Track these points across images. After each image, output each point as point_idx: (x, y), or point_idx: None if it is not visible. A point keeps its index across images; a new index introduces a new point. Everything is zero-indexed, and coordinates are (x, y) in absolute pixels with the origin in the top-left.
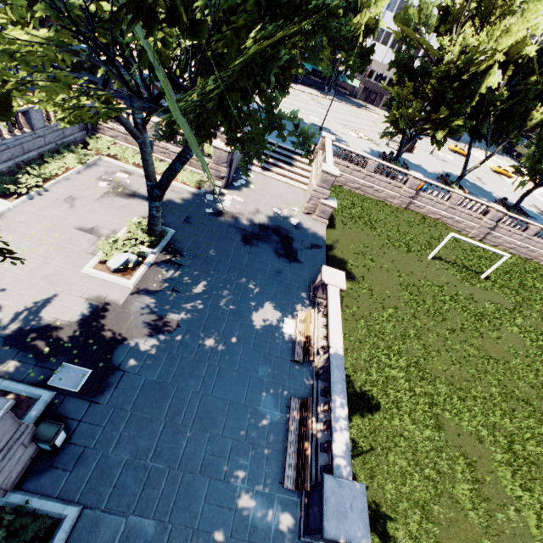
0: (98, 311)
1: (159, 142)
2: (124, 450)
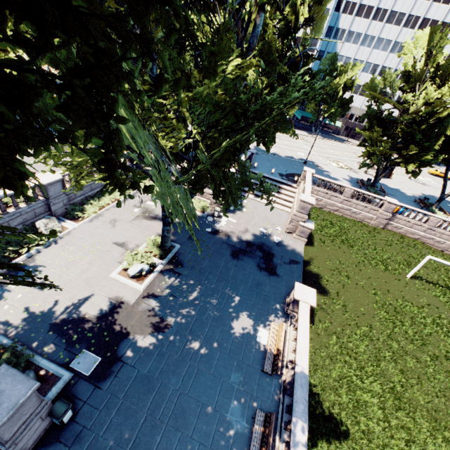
0: (115, 309)
1: None
2: (111, 436)
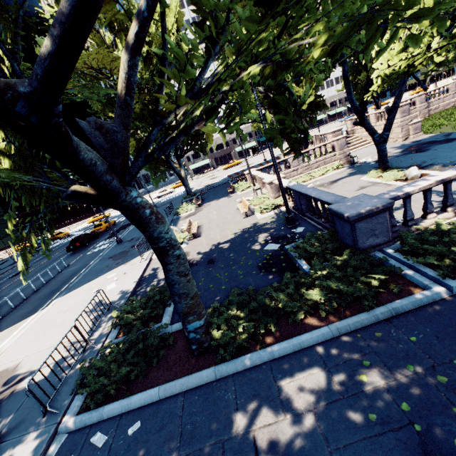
0: None
1: (301, 166)
2: None
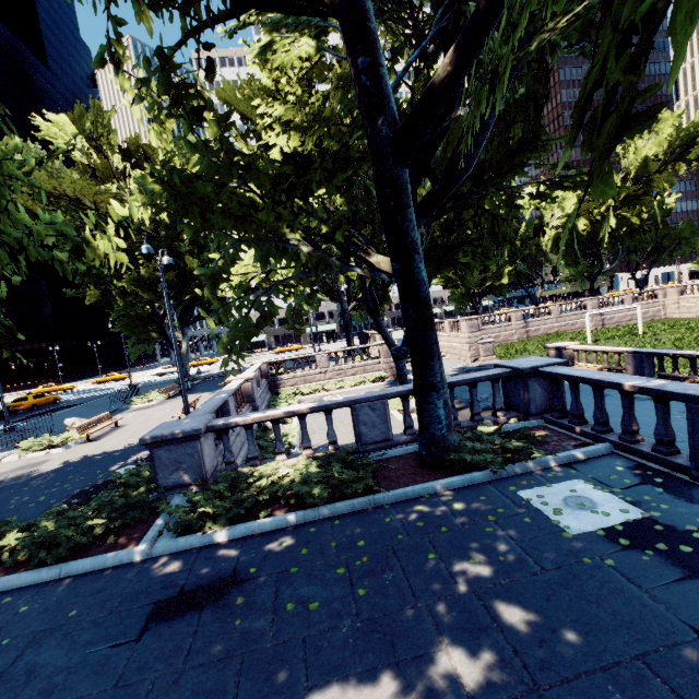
0: None
1: (333, 368)
2: None
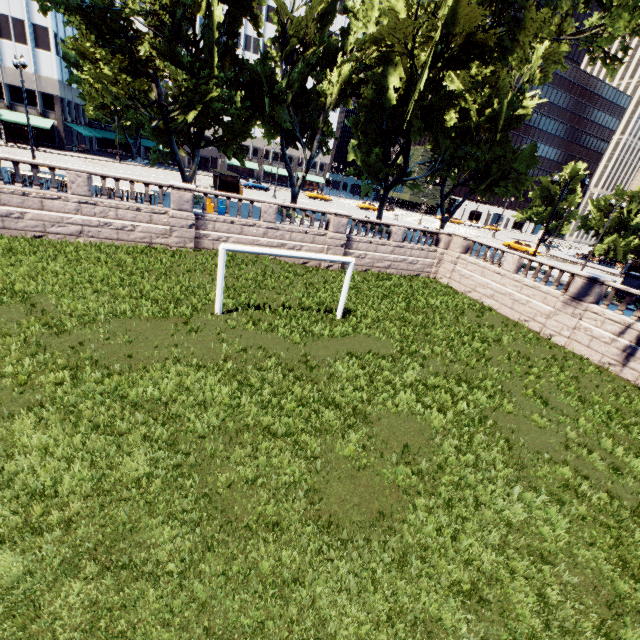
0: None
1: None
2: None
